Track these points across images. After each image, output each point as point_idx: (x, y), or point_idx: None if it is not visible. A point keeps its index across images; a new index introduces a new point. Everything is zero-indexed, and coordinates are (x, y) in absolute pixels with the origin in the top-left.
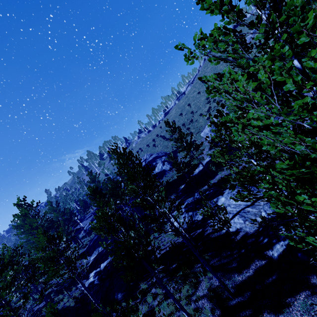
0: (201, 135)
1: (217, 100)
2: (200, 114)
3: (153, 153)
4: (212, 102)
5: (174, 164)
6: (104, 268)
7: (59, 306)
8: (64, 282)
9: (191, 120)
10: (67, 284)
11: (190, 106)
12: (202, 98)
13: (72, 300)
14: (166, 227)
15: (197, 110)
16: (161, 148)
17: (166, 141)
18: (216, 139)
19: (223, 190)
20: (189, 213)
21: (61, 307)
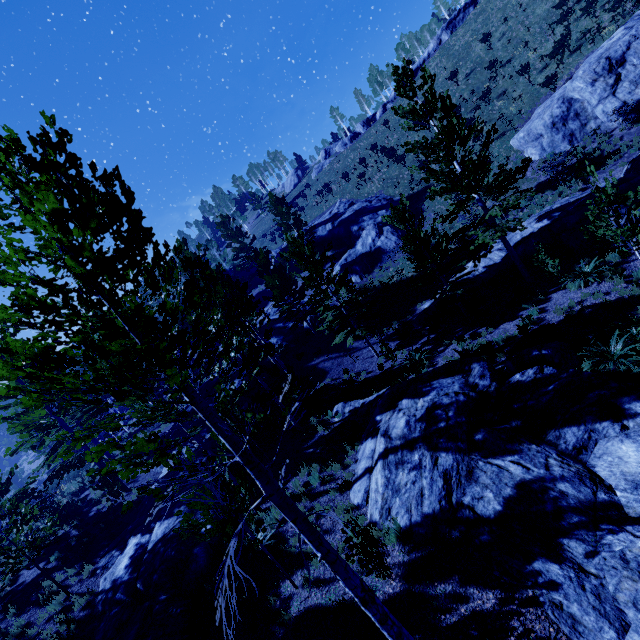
0: (510, 146)
1: (602, 4)
2: (521, 68)
3: (356, 200)
4: (576, 16)
5: (407, 240)
6: (150, 552)
7: (31, 628)
8: (93, 520)
9: (486, 91)
10: (85, 541)
11: (491, 44)
12: (539, 6)
13: (62, 619)
14: (349, 461)
15: (511, 57)
16: (380, 186)
17: (397, 164)
18: (568, 158)
19: (623, 394)
20: (440, 456)
21: (36, 632)
